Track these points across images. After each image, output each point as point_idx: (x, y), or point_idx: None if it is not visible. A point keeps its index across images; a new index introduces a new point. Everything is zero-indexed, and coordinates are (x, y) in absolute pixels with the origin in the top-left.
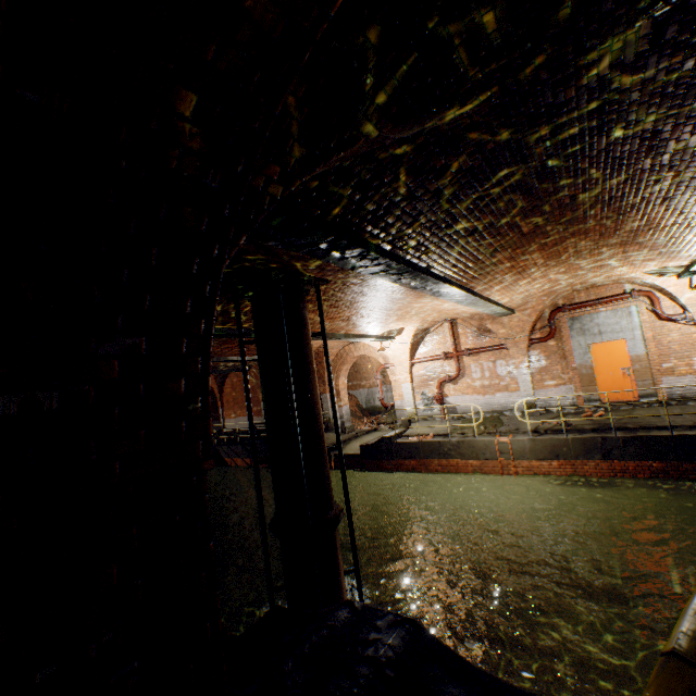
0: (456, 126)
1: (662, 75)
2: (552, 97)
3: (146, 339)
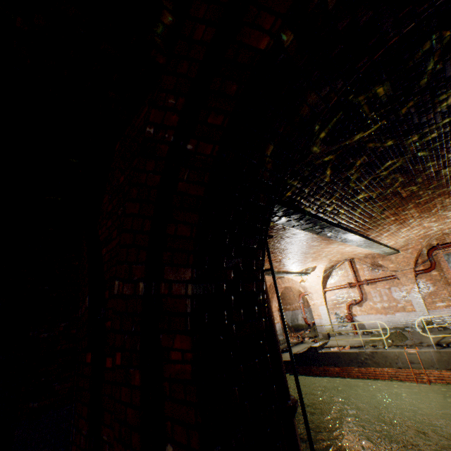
0: (359, 142)
1: None
2: (418, 120)
3: (241, 259)
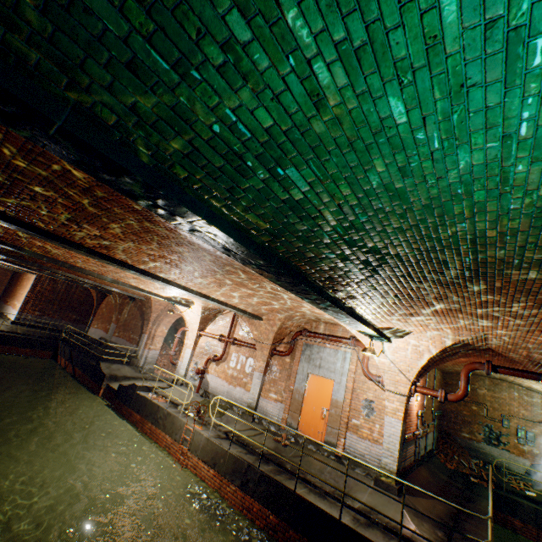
0: None
1: None
2: None
3: None
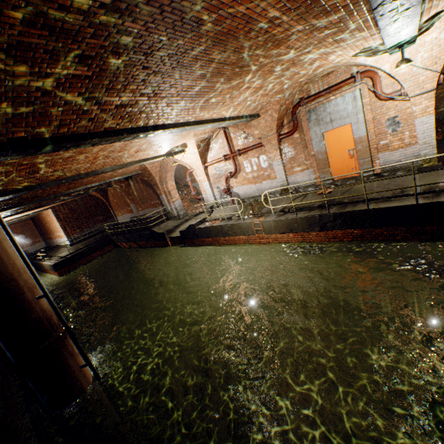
0: None
1: None
2: None
3: None
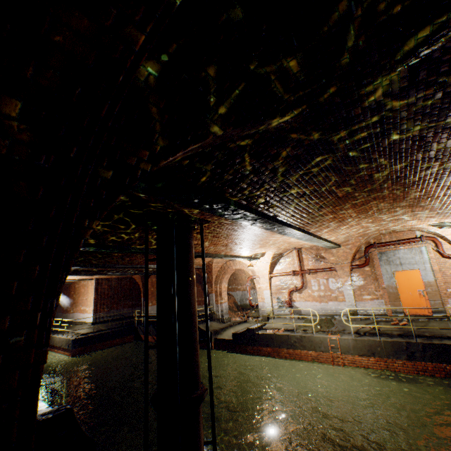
0: (281, 129)
1: (421, 101)
2: (346, 113)
3: None
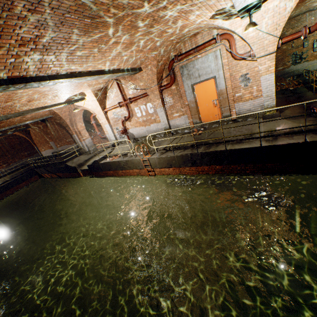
0: None
1: None
2: None
3: None
